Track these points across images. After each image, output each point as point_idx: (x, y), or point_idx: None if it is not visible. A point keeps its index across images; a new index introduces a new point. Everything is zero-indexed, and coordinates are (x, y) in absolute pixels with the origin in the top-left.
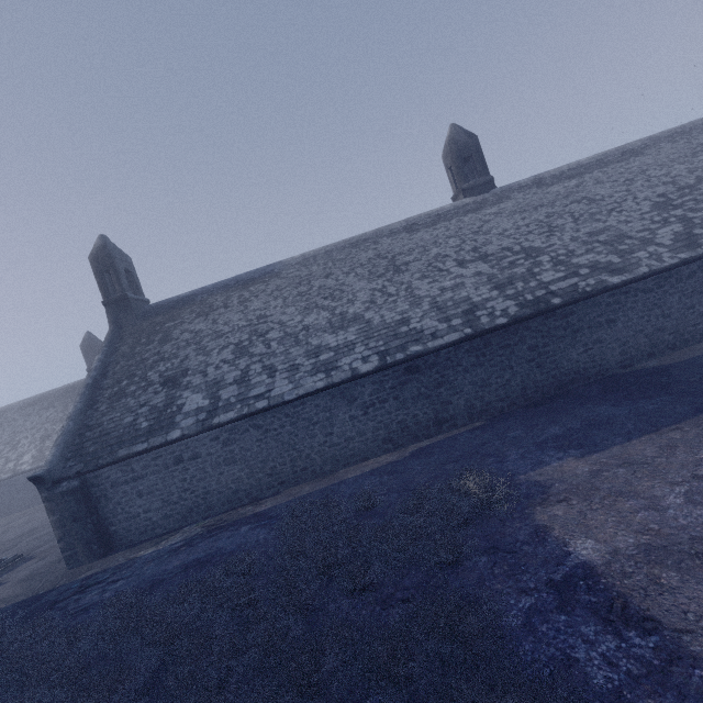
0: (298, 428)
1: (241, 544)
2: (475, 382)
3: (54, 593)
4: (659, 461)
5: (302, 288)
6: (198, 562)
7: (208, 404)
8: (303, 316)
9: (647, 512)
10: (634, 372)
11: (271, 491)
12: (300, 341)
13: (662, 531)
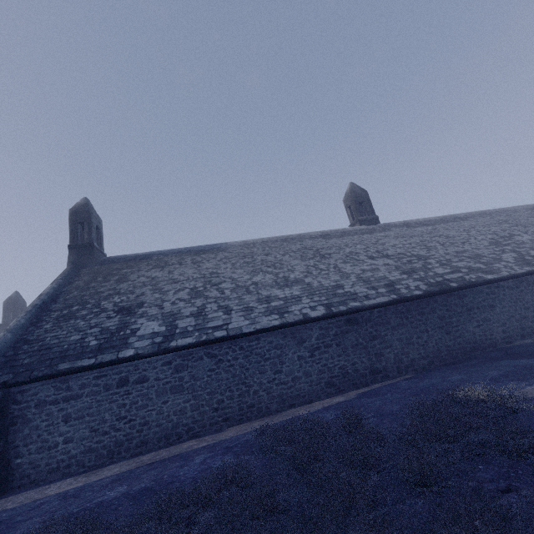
0: (250, 362)
1: (203, 469)
2: (401, 339)
3: None
4: None
5: (247, 259)
6: (150, 490)
7: (164, 330)
8: (251, 276)
9: None
10: (519, 345)
11: (214, 428)
12: (251, 291)
13: None
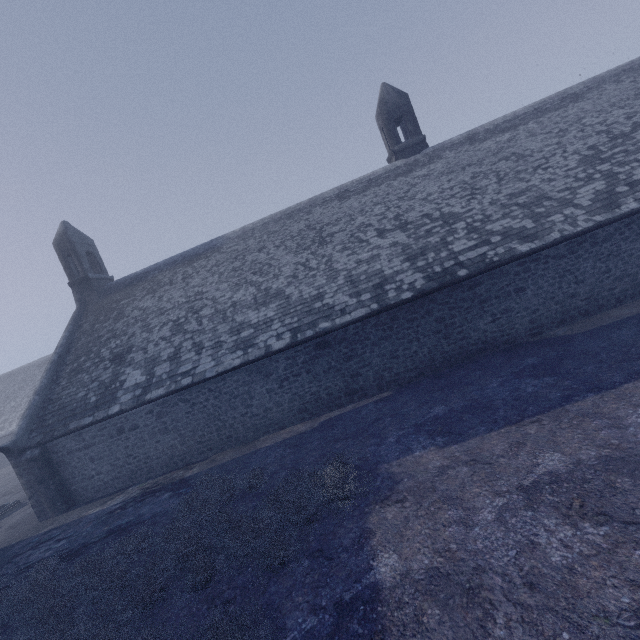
0: (221, 401)
1: (155, 513)
2: (383, 355)
3: (20, 546)
4: (500, 462)
5: (237, 263)
6: (118, 529)
7: (144, 380)
8: (233, 293)
9: (457, 527)
10: (539, 342)
11: (202, 456)
12: (227, 317)
13: (457, 554)
